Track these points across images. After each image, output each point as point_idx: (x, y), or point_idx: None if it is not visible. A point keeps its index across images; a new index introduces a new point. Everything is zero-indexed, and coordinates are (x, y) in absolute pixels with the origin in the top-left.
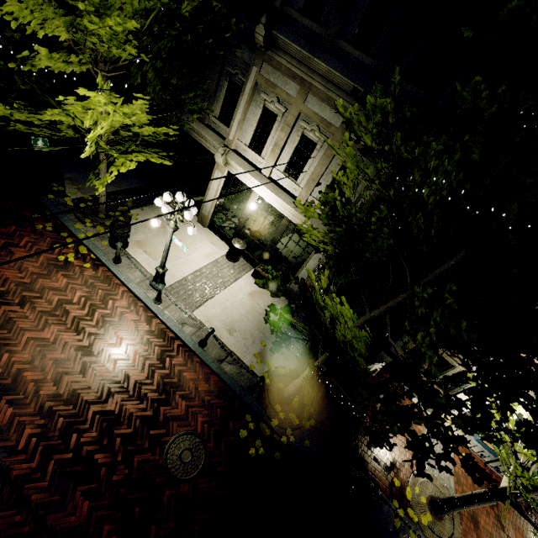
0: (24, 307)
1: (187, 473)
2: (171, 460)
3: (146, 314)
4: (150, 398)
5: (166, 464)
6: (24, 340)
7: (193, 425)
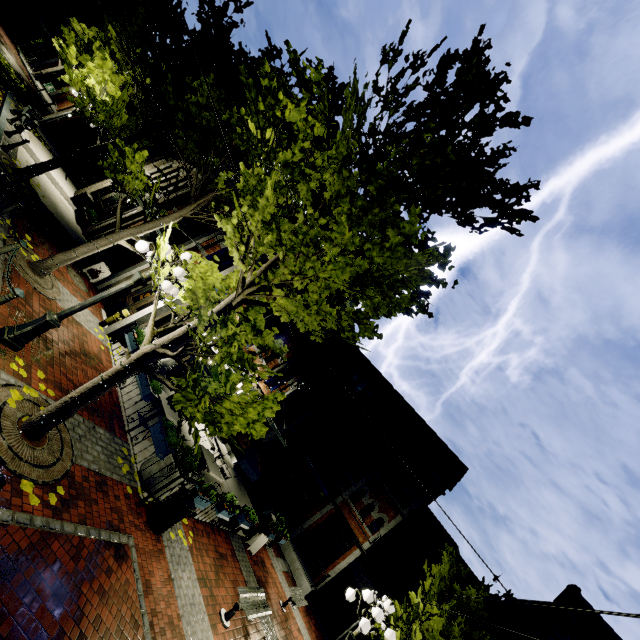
0: None
1: None
2: None
3: None
4: None
5: None
6: None
7: None
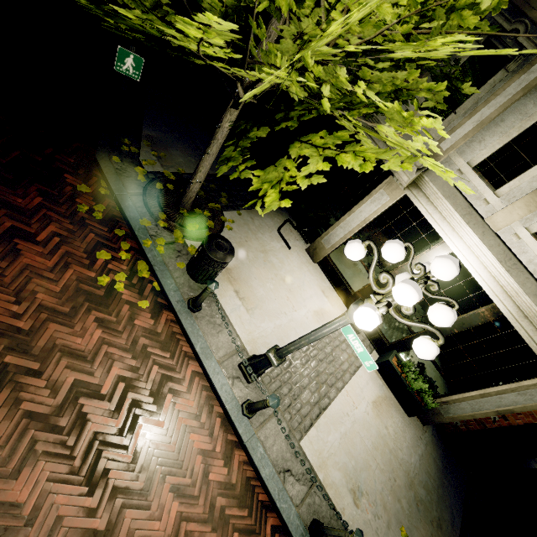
0: None
1: None
2: None
3: (225, 437)
4: None
5: None
6: None
7: None
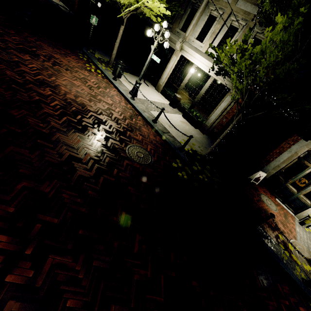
0: (67, 71)
1: (139, 161)
2: (130, 151)
3: (125, 101)
4: (122, 125)
5: (127, 151)
6: (64, 79)
7: (145, 147)
